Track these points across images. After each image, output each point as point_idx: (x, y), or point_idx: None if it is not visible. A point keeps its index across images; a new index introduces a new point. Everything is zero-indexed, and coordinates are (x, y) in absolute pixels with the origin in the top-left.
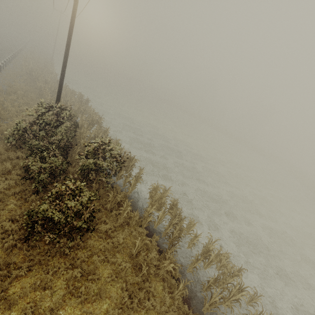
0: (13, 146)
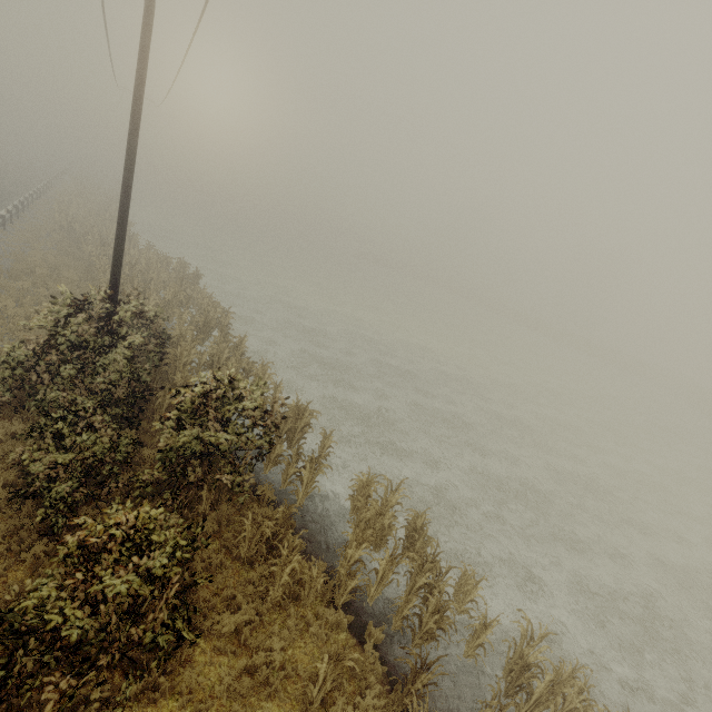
0: (5, 406)
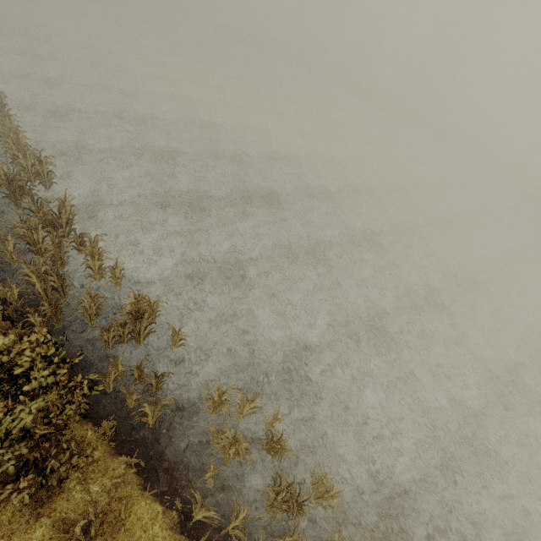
0: None
